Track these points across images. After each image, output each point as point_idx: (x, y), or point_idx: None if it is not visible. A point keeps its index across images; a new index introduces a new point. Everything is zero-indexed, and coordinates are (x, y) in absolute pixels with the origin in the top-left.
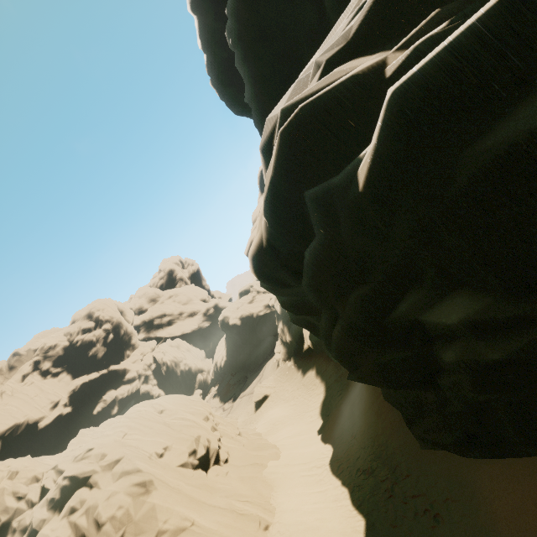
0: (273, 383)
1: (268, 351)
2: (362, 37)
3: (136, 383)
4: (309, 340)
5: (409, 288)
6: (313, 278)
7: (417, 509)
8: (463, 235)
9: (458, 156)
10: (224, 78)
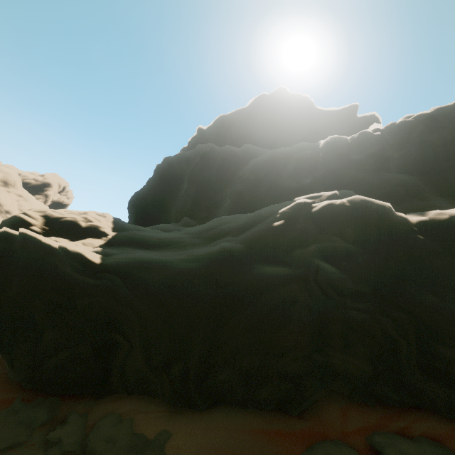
0: None
1: None
2: (53, 218)
3: None
4: None
5: None
6: None
7: None
8: None
9: None
10: None
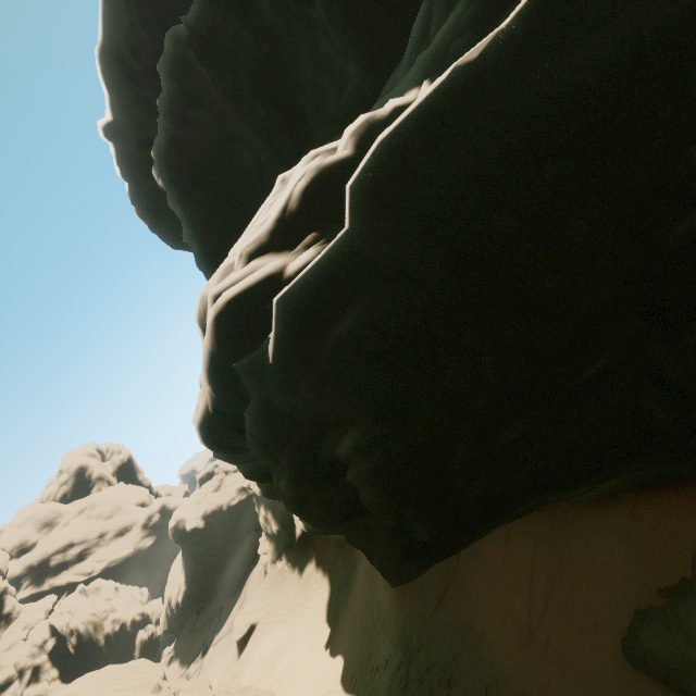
0: (261, 603)
1: (251, 555)
2: (270, 238)
3: (13, 690)
4: (300, 521)
5: (328, 429)
6: (256, 436)
7: (432, 684)
8: (333, 388)
9: (321, 339)
10: (155, 209)
